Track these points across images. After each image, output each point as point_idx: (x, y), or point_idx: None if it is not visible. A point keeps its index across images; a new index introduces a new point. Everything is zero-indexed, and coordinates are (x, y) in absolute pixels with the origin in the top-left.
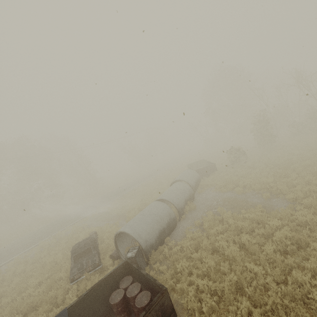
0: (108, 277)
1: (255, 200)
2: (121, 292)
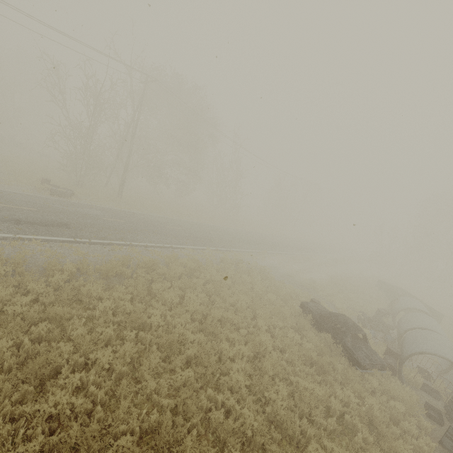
0: None
1: None
2: None
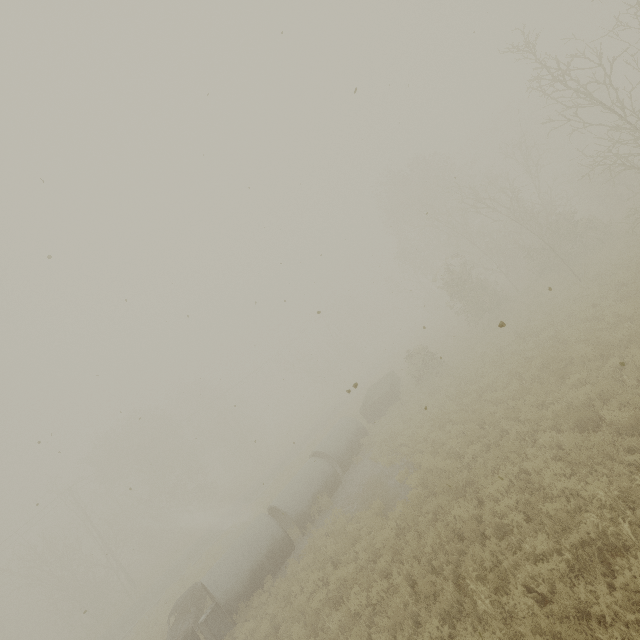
0: None
1: (392, 484)
2: None
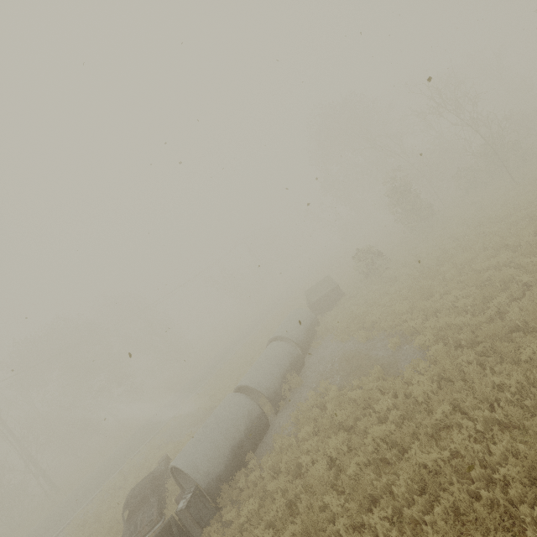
0: None
1: (381, 353)
2: None
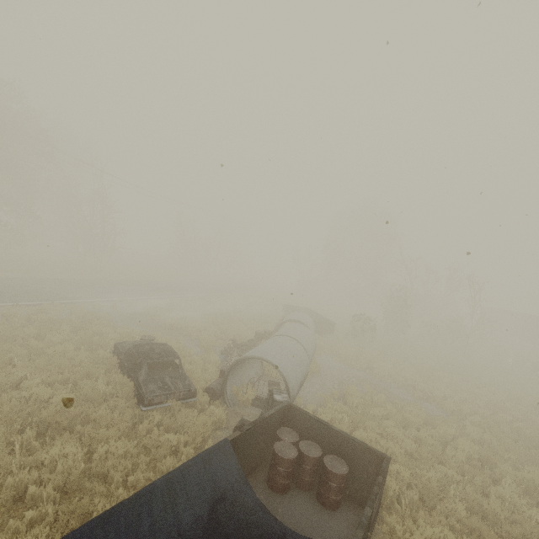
0: (269, 417)
1: (403, 395)
2: (290, 446)
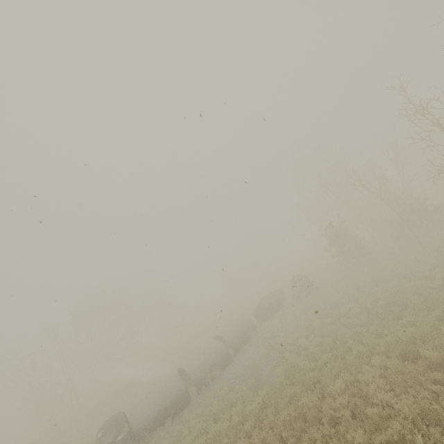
0: None
1: (266, 370)
2: None
